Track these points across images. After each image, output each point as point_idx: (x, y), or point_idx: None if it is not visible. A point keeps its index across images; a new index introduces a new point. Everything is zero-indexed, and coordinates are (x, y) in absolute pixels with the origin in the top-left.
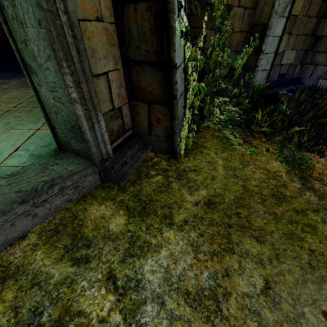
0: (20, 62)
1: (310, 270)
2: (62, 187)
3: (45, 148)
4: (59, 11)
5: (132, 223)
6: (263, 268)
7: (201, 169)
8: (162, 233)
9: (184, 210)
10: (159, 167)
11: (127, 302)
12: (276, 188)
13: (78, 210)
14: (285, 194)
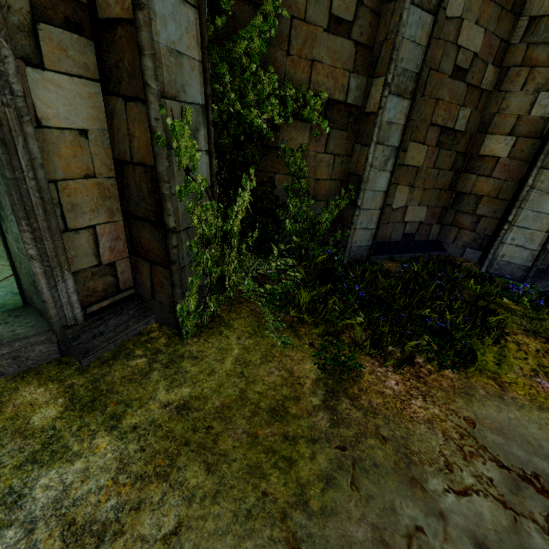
0: None
1: (244, 519)
2: None
3: (17, 296)
4: (26, 178)
5: (65, 417)
6: (187, 507)
7: (204, 358)
8: (94, 439)
9: (143, 412)
10: (152, 345)
11: None
12: (283, 400)
13: (7, 389)
14: (289, 411)
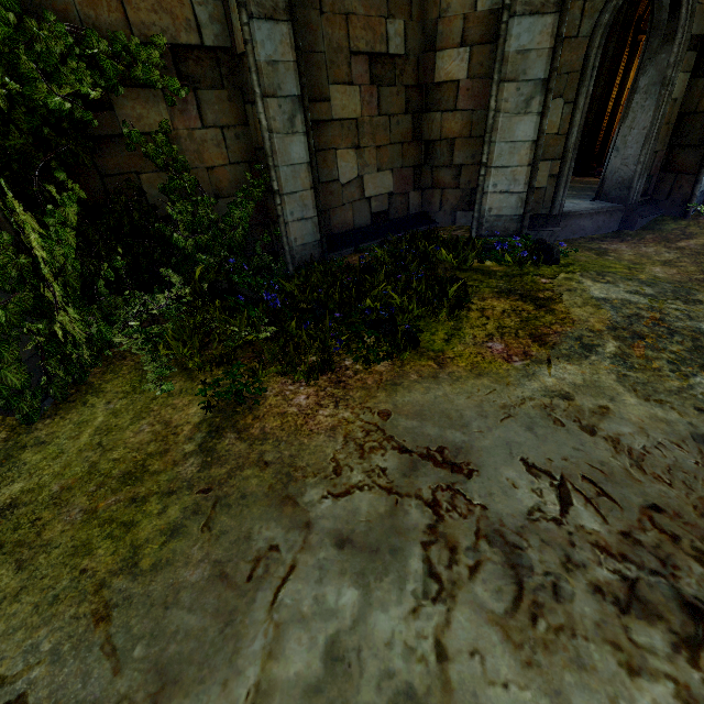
0: None
1: (47, 607)
2: None
3: None
4: None
5: None
6: None
7: (53, 440)
8: None
9: None
10: None
11: None
12: (145, 459)
13: None
14: (149, 470)
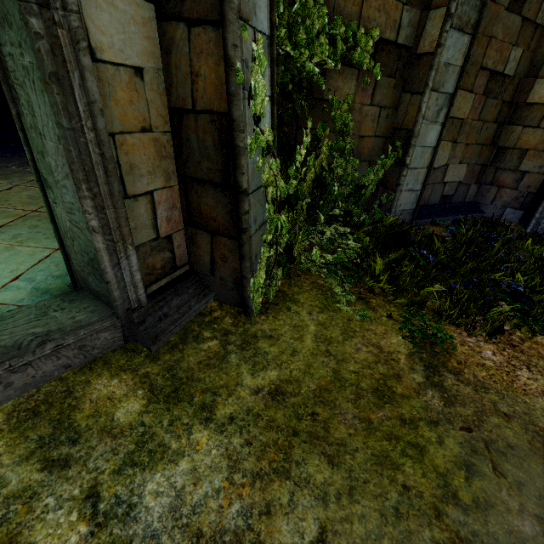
0: (34, 173)
1: (394, 519)
2: (58, 345)
3: (58, 280)
4: (85, 129)
5: (150, 411)
6: (324, 507)
7: (279, 337)
8: (191, 434)
9: (235, 400)
10: (219, 326)
11: (104, 539)
12: (383, 379)
13: (78, 383)
14: (395, 391)
